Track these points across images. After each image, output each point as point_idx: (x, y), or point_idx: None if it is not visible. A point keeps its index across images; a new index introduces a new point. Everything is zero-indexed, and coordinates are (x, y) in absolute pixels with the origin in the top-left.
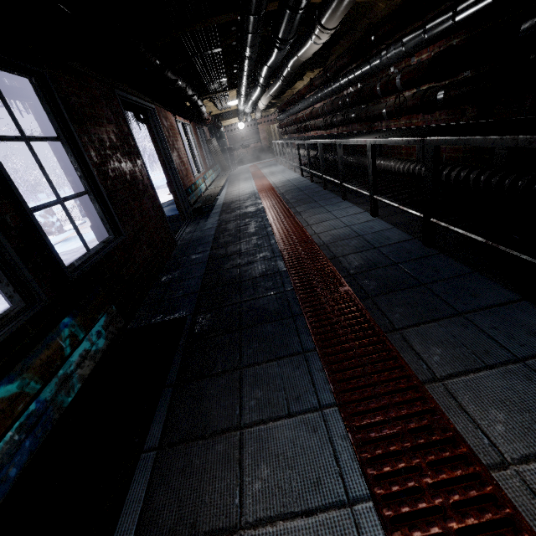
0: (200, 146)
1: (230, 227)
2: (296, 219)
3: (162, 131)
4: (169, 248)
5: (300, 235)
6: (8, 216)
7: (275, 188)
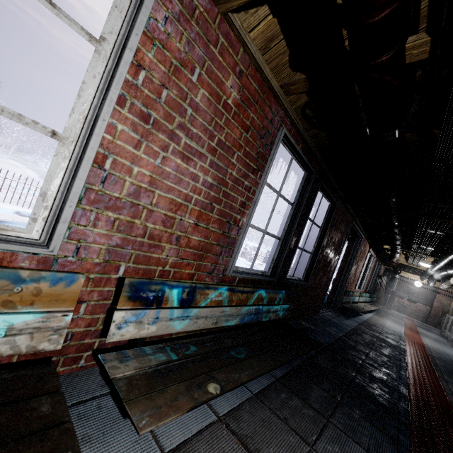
0: (371, 274)
1: (365, 336)
2: (439, 381)
3: (358, 251)
4: (314, 311)
5: (437, 392)
6: (292, 243)
7: (427, 348)
